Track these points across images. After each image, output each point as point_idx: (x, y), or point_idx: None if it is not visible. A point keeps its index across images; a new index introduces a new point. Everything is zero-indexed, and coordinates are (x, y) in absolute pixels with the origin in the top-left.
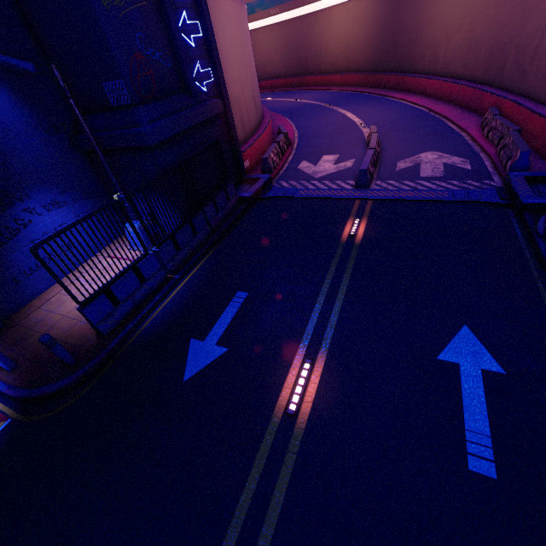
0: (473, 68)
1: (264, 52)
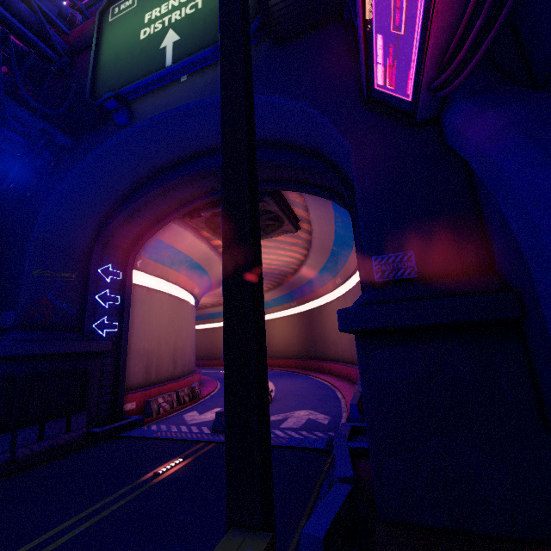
0: (355, 356)
1: None
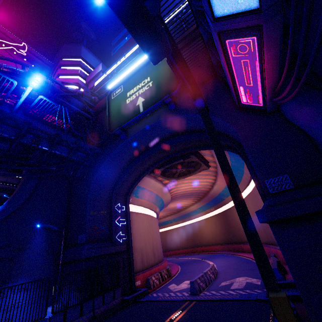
0: (263, 238)
1: (176, 237)
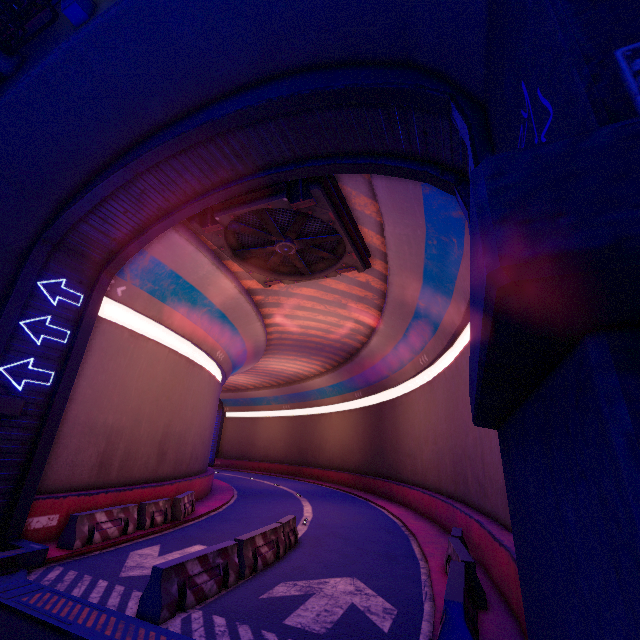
0: (445, 481)
1: (270, 436)
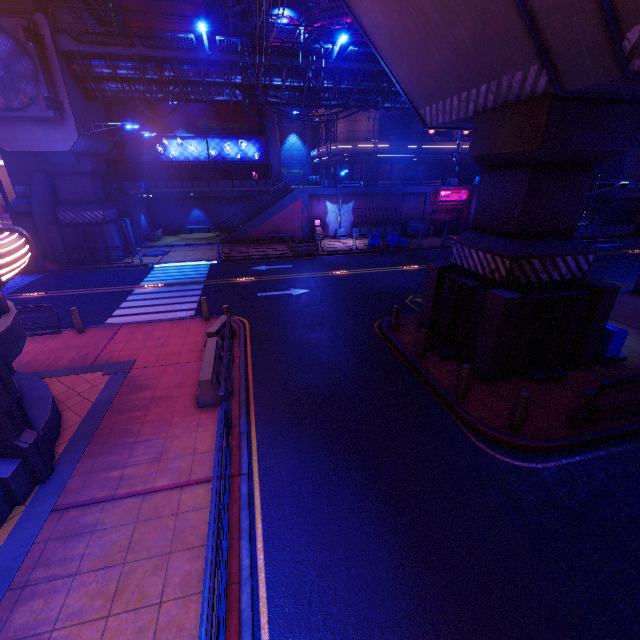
0: None
1: None
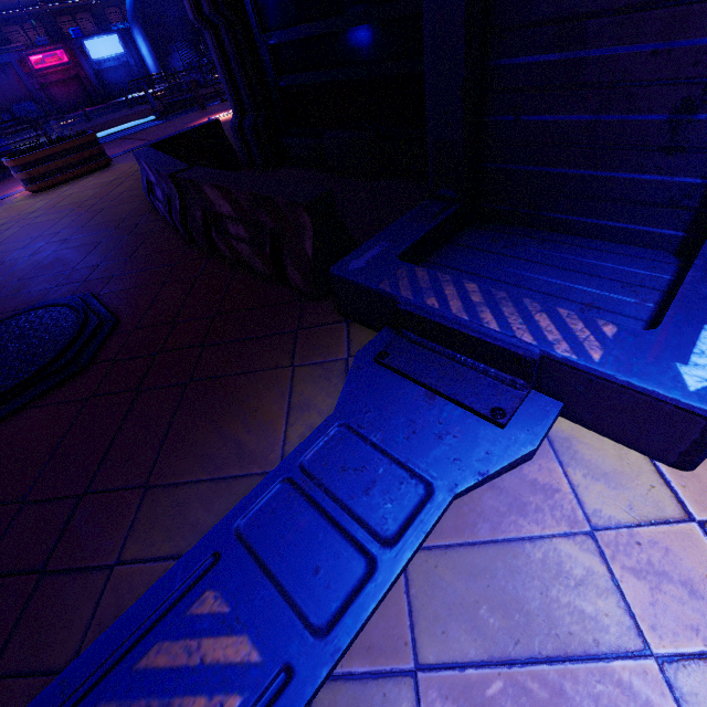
0: None
1: None
